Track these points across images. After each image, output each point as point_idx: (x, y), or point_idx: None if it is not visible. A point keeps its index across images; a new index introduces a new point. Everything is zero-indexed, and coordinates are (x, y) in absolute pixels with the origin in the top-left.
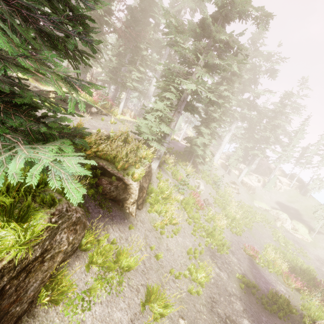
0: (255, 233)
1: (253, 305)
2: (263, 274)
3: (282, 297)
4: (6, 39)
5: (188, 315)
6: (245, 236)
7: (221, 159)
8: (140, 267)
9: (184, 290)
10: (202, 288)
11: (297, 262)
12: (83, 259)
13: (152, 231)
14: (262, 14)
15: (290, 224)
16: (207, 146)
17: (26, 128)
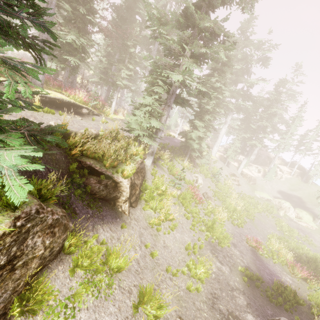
0: (257, 224)
1: (258, 298)
2: (267, 265)
3: (288, 288)
4: None
5: (187, 314)
6: (247, 227)
7: (220, 152)
8: (133, 266)
9: (182, 288)
10: (202, 284)
11: (303, 251)
12: (67, 263)
13: (148, 228)
14: None
15: (293, 212)
16: (202, 139)
17: None
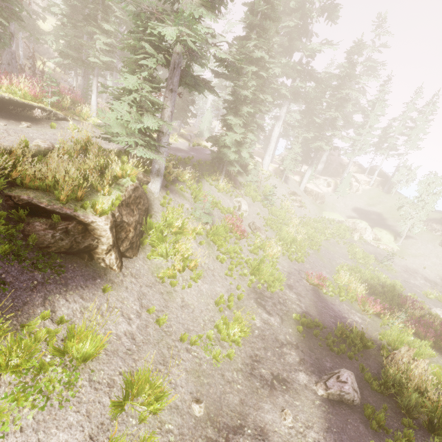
0: (324, 255)
1: (315, 350)
2: (332, 305)
3: (354, 331)
4: None
5: (210, 392)
6: (310, 261)
7: (277, 164)
8: (124, 345)
9: (206, 359)
10: (239, 347)
11: (379, 280)
12: None
13: (156, 285)
14: None
15: (370, 233)
16: (242, 145)
17: None
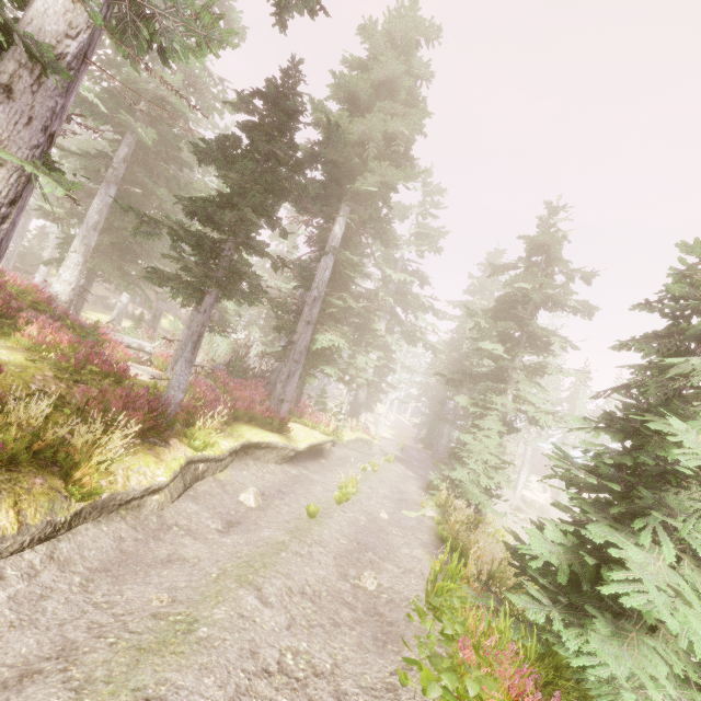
0: None
1: None
2: None
3: None
4: None
5: None
6: None
7: None
8: None
9: None
10: None
11: None
12: None
13: None
14: (585, 306)
15: None
16: None
17: None
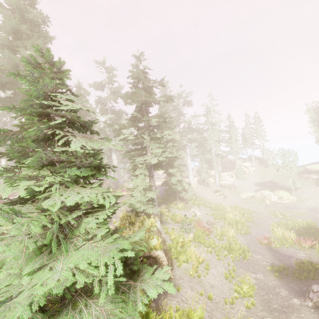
0: (258, 222)
1: (292, 283)
2: (283, 252)
3: (304, 262)
4: (112, 242)
5: None
6: (253, 230)
7: (194, 175)
8: (205, 314)
9: (243, 309)
10: (253, 298)
11: (299, 224)
12: None
13: (192, 280)
14: (166, 97)
15: (274, 196)
16: (181, 179)
17: (125, 272)
